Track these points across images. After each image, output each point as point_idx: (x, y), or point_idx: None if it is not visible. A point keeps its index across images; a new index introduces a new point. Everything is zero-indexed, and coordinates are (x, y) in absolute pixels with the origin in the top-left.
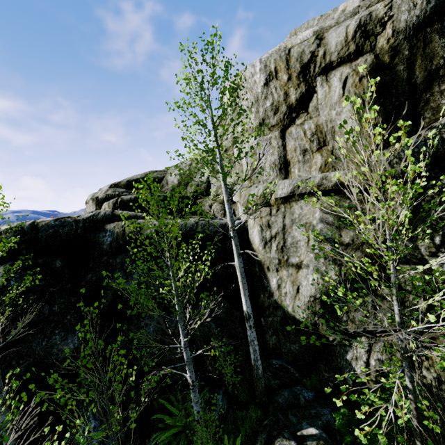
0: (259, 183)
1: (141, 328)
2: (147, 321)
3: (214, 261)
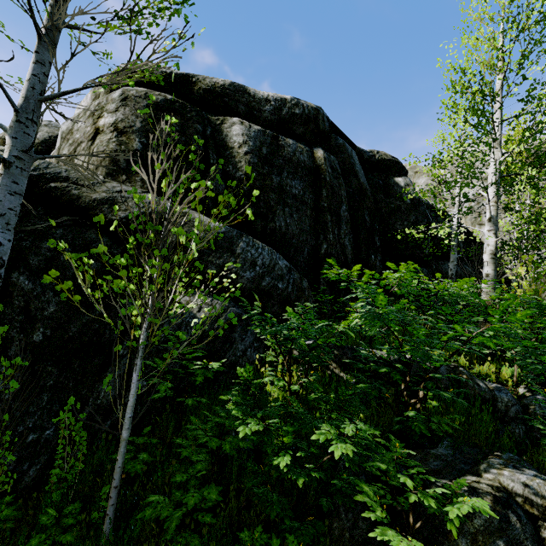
0: (481, 213)
1: (440, 264)
2: (442, 262)
3: (468, 245)
